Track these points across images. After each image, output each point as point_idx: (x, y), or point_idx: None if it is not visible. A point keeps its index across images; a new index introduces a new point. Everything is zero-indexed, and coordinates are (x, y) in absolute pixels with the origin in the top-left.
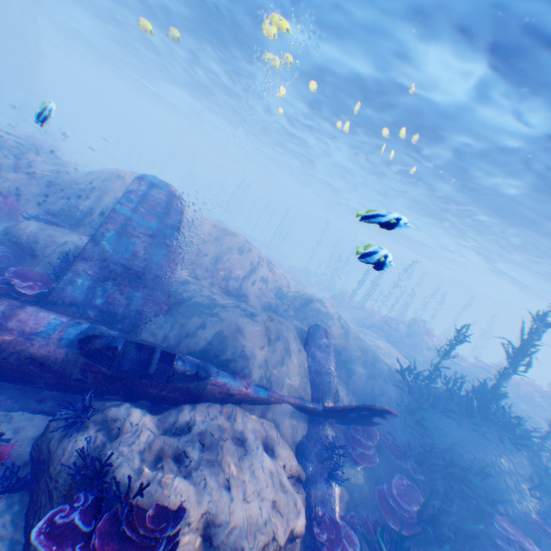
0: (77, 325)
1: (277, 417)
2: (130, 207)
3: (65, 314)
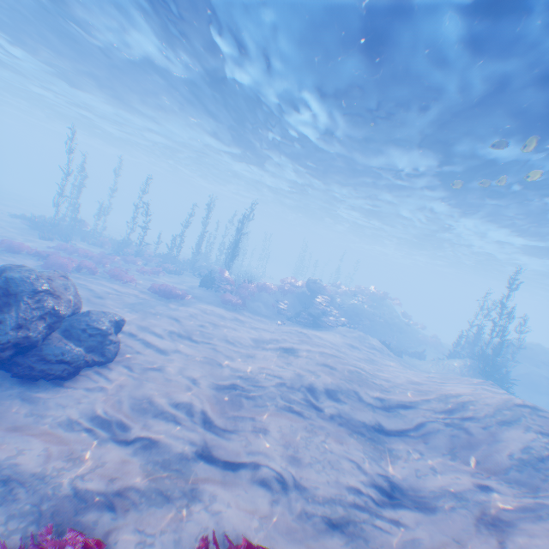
0: None
1: None
2: None
3: None
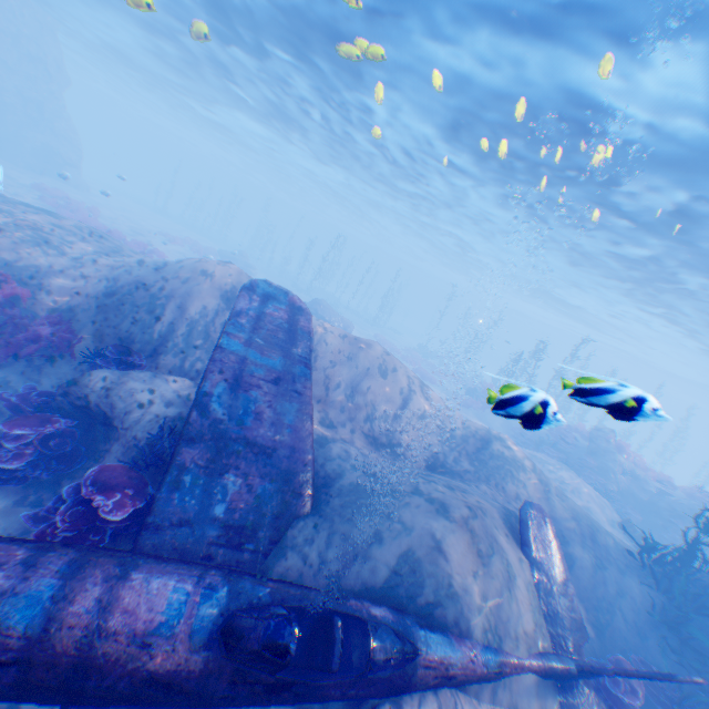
0: (212, 597)
1: (518, 701)
2: (240, 338)
3: (187, 570)
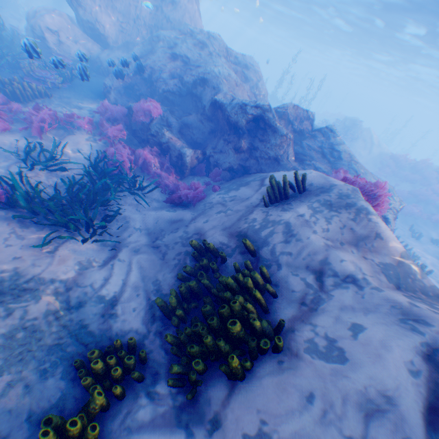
0: None
1: None
2: None
3: None
